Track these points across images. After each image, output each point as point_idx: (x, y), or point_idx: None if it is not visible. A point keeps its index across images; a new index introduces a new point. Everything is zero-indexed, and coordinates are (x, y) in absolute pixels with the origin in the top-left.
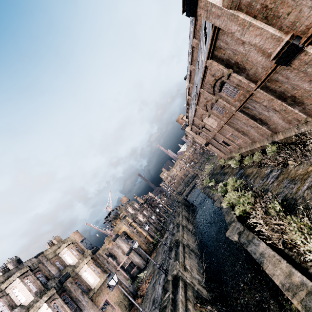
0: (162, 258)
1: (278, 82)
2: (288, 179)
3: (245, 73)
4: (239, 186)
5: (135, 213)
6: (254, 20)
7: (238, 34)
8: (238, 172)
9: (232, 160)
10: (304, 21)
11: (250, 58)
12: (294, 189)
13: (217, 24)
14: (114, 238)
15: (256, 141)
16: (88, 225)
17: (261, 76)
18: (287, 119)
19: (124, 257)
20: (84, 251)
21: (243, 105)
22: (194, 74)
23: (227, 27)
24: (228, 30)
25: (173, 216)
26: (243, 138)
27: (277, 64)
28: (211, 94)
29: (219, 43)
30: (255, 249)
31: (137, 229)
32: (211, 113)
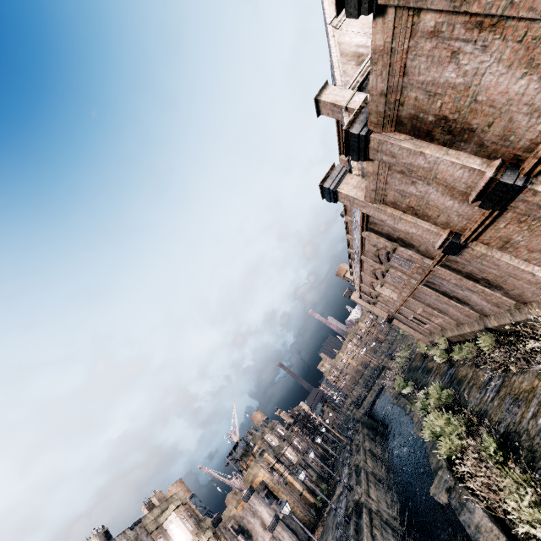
0: (333, 538)
1: (459, 263)
2: (511, 397)
3: (415, 249)
4: (447, 400)
5: (279, 444)
6: (404, 215)
7: (390, 222)
8: (447, 372)
9: (435, 348)
10: (457, 223)
11: (415, 237)
12: (518, 415)
13: (364, 211)
14: (246, 495)
15: (463, 322)
16: (203, 470)
17: (436, 254)
18: (491, 301)
19: (264, 534)
20: (200, 519)
21: (426, 279)
22: (351, 225)
23: (376, 215)
24: (378, 218)
25: (348, 451)
26: (443, 318)
27: (444, 253)
28: (378, 263)
29: (372, 219)
30: (469, 519)
31: (284, 478)
32: (384, 282)
